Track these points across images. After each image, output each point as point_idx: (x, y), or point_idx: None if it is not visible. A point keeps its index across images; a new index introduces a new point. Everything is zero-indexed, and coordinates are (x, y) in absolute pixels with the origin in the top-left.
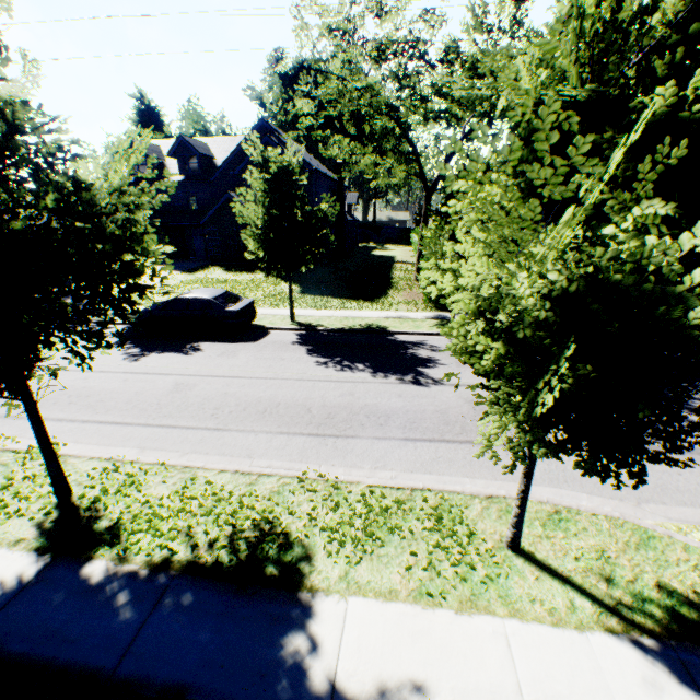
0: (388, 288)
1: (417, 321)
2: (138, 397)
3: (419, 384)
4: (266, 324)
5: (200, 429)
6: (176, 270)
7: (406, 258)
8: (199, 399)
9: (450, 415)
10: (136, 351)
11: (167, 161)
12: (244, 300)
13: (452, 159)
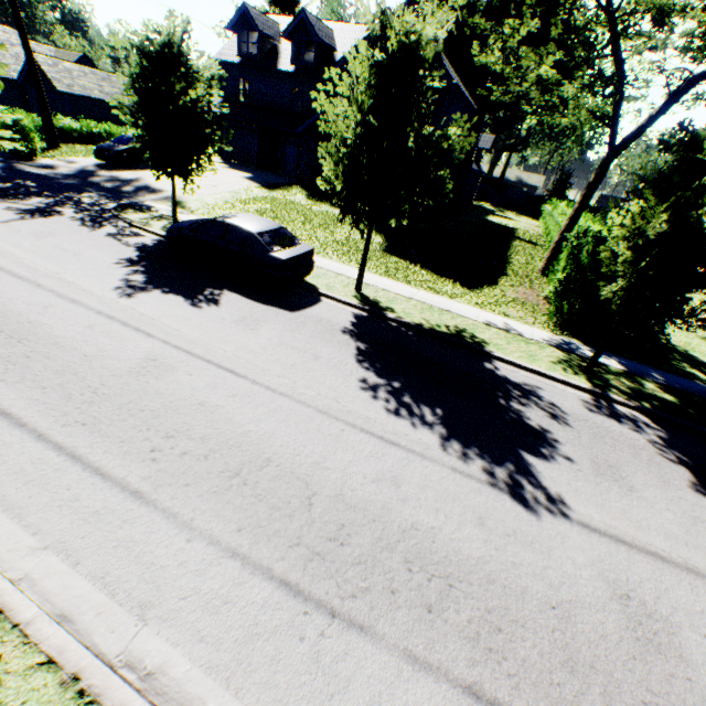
0: (500, 274)
1: (532, 344)
2: (77, 367)
3: (521, 499)
4: (321, 285)
5: (110, 481)
6: (255, 182)
7: (530, 236)
8: (155, 404)
9: (578, 632)
10: (139, 280)
11: (282, 44)
12: (300, 246)
13: (676, 103)
